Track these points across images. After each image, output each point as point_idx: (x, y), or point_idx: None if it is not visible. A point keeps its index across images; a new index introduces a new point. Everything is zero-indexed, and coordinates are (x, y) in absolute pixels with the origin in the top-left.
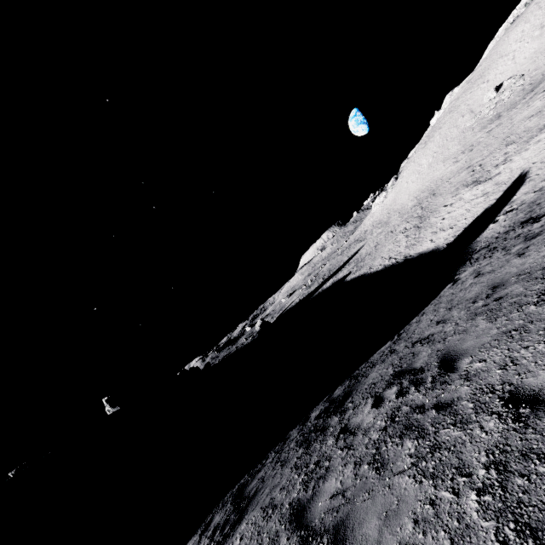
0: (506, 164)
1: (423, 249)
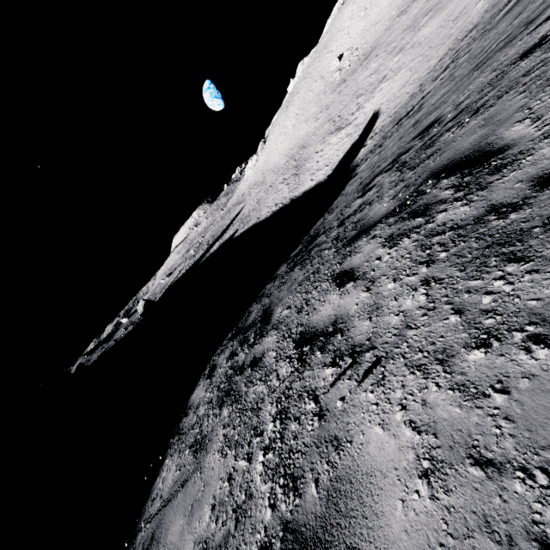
0: (360, 111)
1: (306, 188)
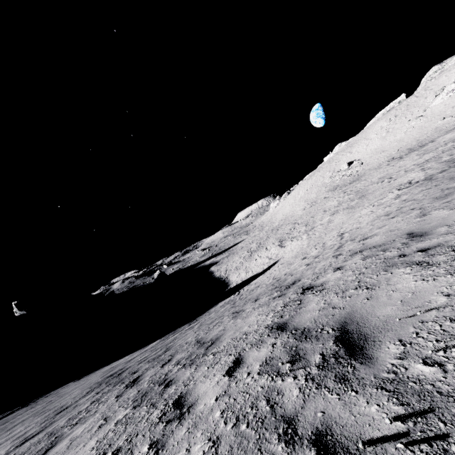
0: (290, 242)
1: (231, 279)
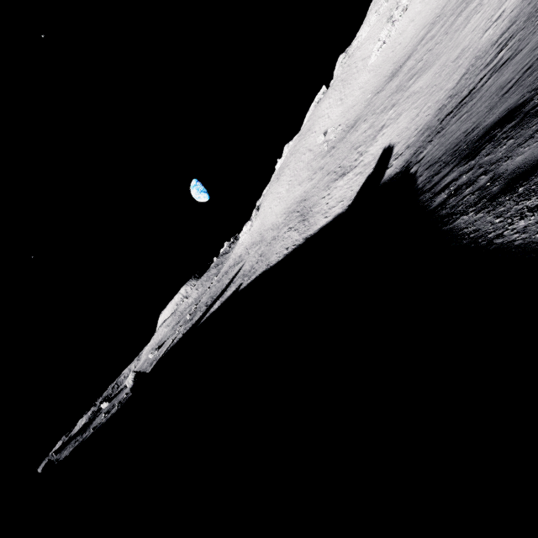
0: (364, 155)
1: (322, 224)
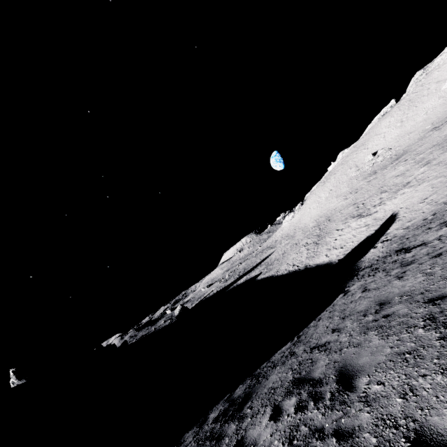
0: (381, 206)
1: (320, 262)
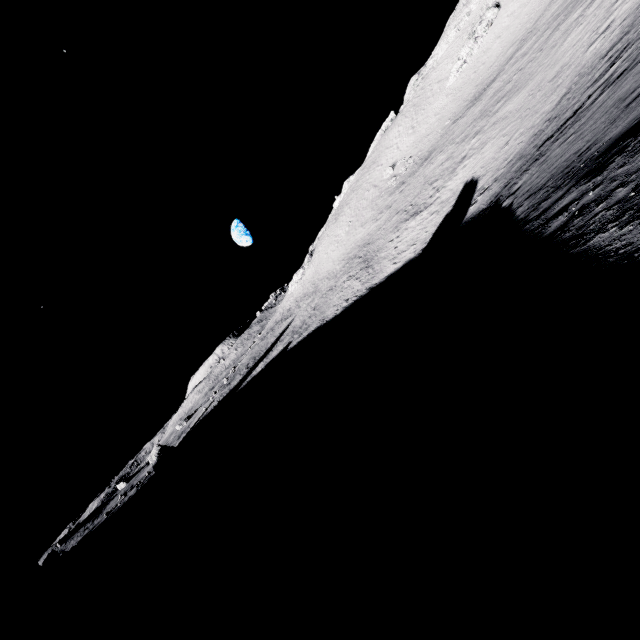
0: (441, 191)
1: (390, 272)
